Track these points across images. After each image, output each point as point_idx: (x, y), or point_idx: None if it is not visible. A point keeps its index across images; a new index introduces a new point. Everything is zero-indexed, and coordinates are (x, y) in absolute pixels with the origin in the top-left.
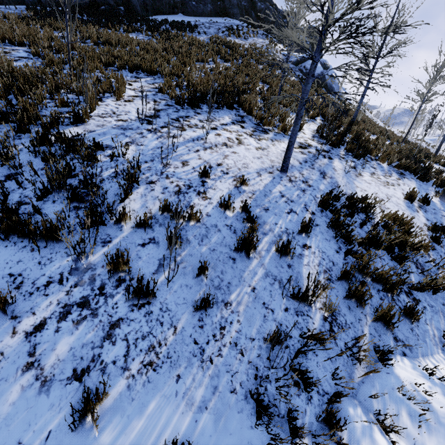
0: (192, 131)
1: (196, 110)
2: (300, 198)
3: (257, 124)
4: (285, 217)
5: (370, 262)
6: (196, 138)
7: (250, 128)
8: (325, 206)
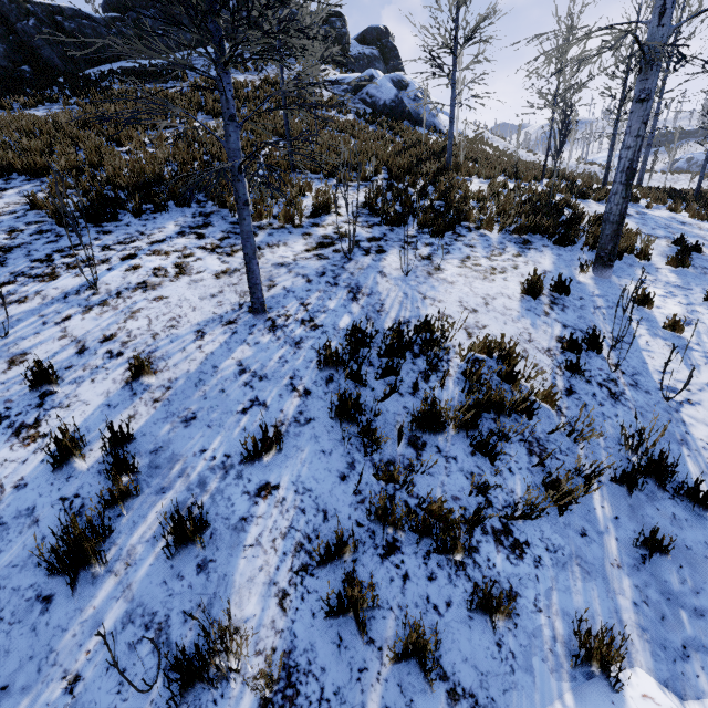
0: (73, 276)
1: (104, 228)
2: (285, 364)
3: (236, 223)
4: (232, 426)
5: (419, 478)
6: (76, 288)
7: (218, 235)
8: (333, 368)
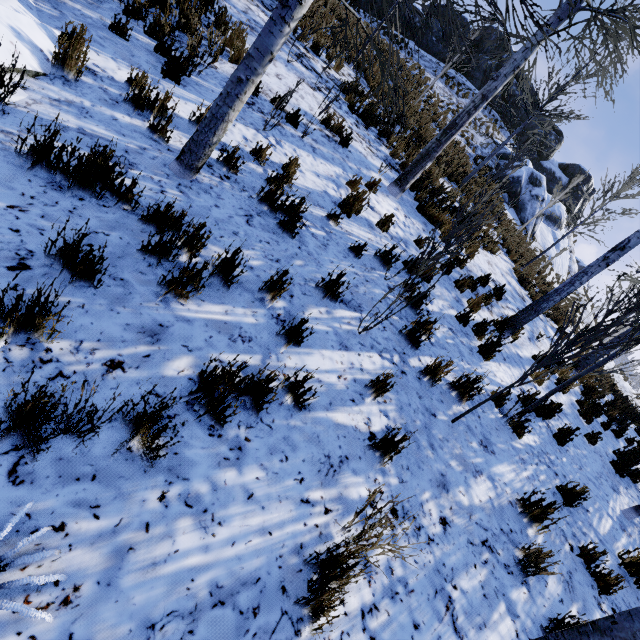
0: None
1: None
2: None
3: (273, 8)
4: None
5: None
6: None
7: None
8: None
